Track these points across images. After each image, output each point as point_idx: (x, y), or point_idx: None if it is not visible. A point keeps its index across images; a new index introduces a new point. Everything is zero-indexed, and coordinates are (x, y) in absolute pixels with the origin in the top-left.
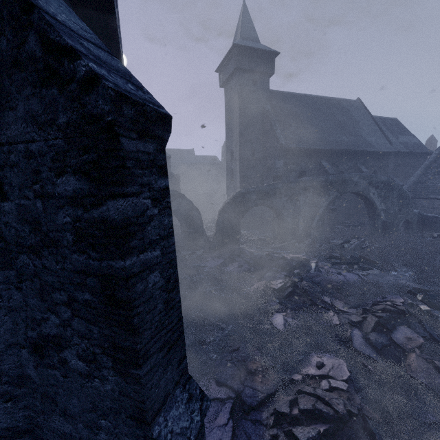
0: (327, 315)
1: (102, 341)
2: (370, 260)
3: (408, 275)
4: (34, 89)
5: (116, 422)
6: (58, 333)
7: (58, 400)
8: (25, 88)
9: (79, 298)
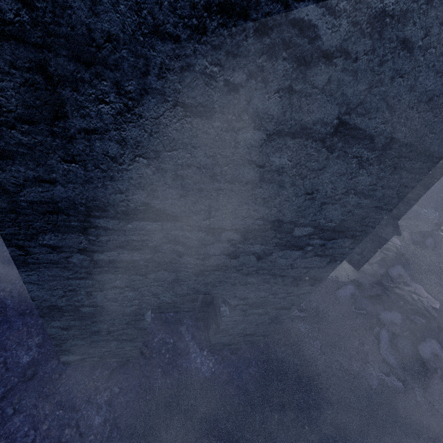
0: None
1: None
2: None
3: (434, 215)
4: None
5: None
6: None
7: None
8: None
9: None
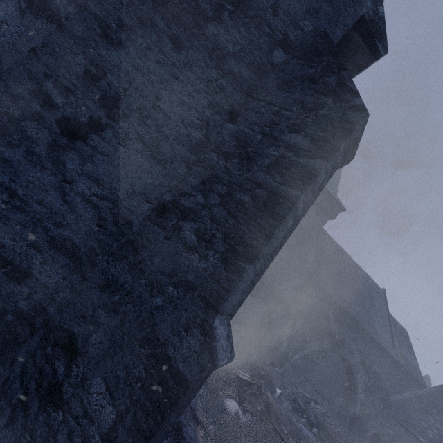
0: (279, 442)
1: (231, 231)
2: (331, 438)
3: None
4: (314, 93)
5: (184, 295)
6: (193, 208)
7: (141, 252)
8: (309, 90)
9: (238, 196)
